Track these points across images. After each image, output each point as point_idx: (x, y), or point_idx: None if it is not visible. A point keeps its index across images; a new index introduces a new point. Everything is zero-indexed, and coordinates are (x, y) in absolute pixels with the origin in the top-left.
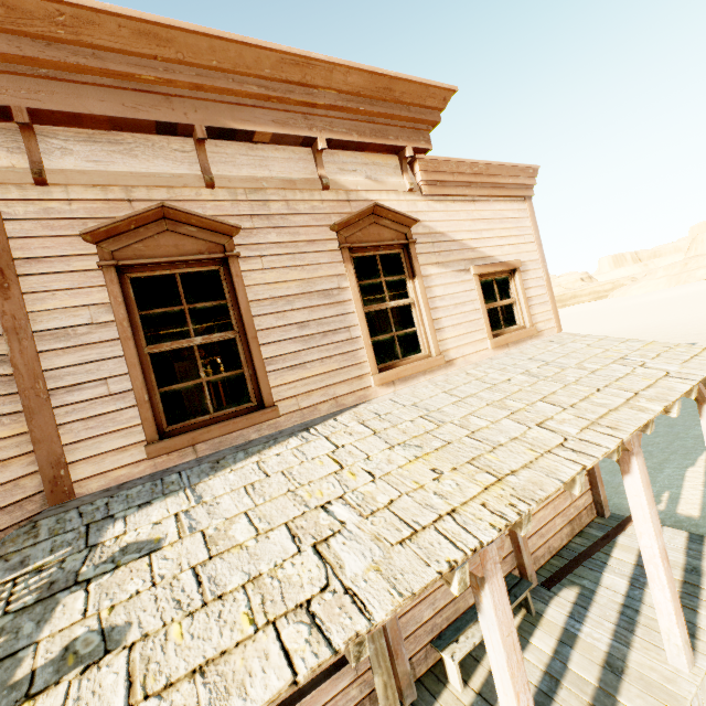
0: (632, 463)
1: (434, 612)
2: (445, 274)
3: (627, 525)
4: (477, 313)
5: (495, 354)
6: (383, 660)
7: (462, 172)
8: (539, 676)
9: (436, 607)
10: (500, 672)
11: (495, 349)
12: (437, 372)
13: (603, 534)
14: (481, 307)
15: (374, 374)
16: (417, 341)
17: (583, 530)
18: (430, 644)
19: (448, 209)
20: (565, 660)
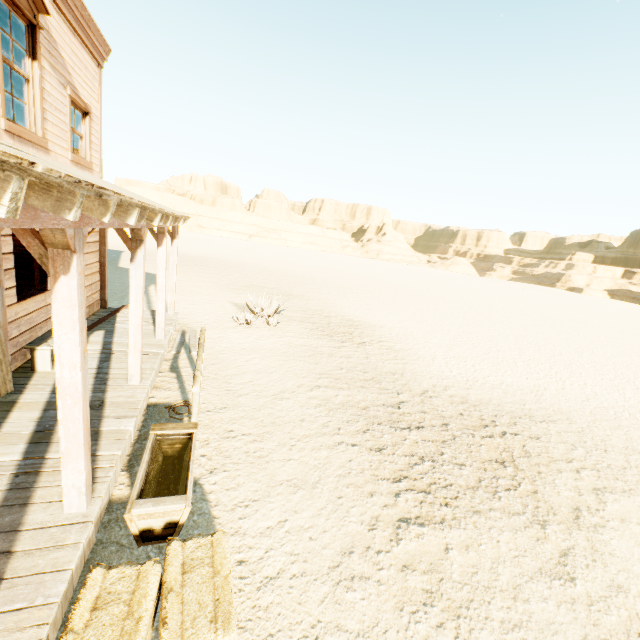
0: (164, 241)
1: (19, 333)
2: (53, 76)
3: (121, 310)
4: (66, 127)
5: (72, 167)
6: (1, 344)
7: (77, 6)
8: (100, 355)
9: (21, 330)
10: (137, 291)
11: (72, 163)
12: (40, 152)
13: (109, 313)
14: (70, 124)
15: (4, 118)
16: (21, 116)
17: (95, 313)
18: (24, 347)
19: (61, 24)
20: (111, 348)
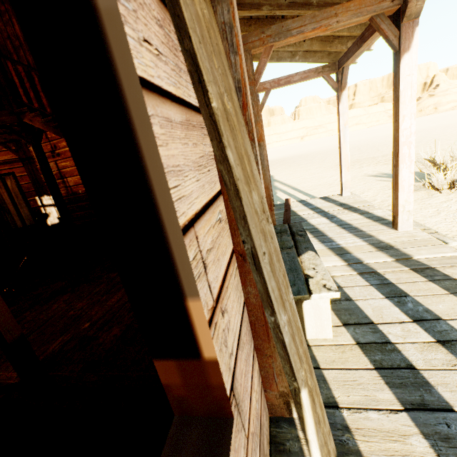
0: (414, 36)
1: None
2: None
3: (290, 204)
4: None
5: None
6: (300, 342)
7: None
8: (362, 278)
9: None
10: None
11: None
12: None
13: (284, 210)
14: None
15: None
16: None
17: None
18: None
19: None
20: (358, 260)
